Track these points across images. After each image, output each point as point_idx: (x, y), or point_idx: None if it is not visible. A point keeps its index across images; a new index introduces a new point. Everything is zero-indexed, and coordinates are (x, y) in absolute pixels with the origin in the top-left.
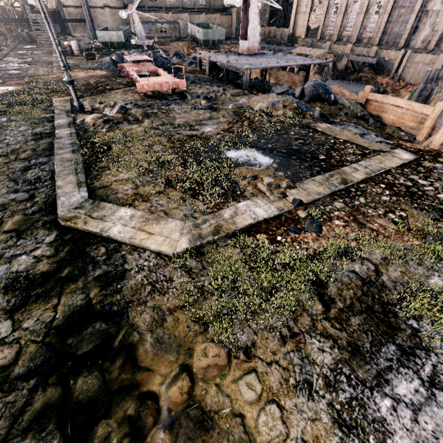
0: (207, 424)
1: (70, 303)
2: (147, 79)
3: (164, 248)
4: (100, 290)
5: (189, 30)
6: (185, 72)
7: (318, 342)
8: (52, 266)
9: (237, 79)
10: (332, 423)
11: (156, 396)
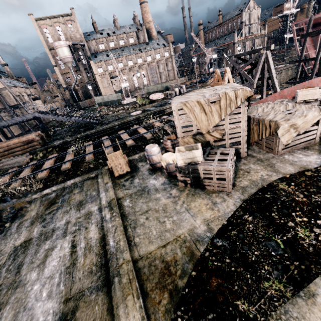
0: None
1: None
2: None
3: None
4: None
5: (97, 101)
6: None
7: None
8: None
9: None
10: None
11: None
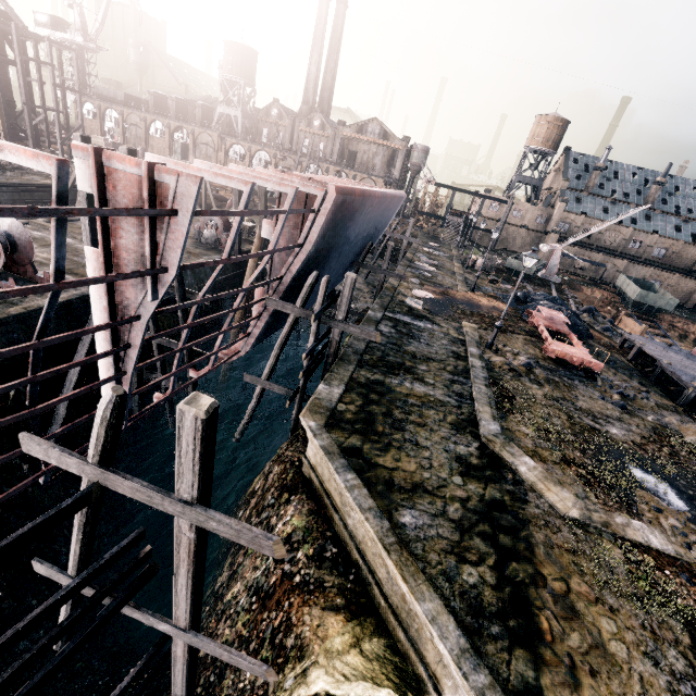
0: (575, 613)
1: (492, 493)
2: (559, 344)
3: (559, 506)
4: (510, 499)
5: (618, 281)
6: (597, 342)
7: (675, 653)
8: (479, 464)
9: (671, 381)
10: (666, 688)
11: (544, 576)
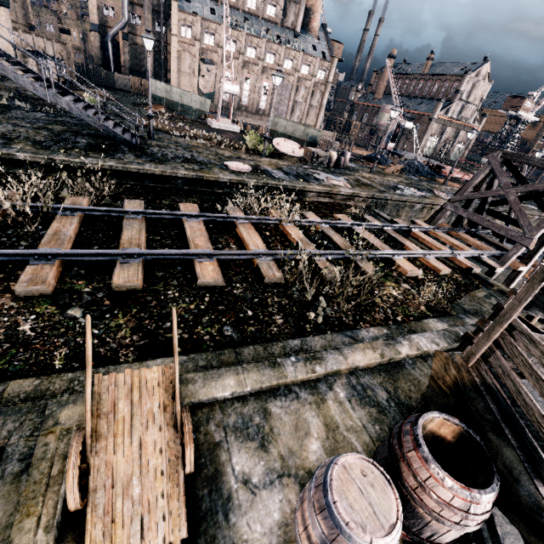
0: None
1: None
2: None
3: None
4: None
5: (155, 90)
6: None
7: None
8: None
9: None
10: None
11: None
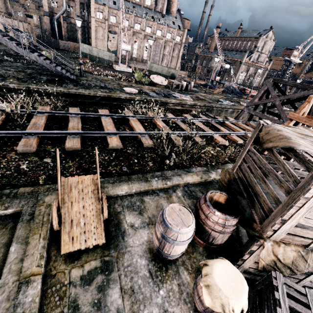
0: None
1: None
2: None
3: None
4: None
5: (83, 49)
6: None
7: None
8: None
9: None
10: None
11: None
